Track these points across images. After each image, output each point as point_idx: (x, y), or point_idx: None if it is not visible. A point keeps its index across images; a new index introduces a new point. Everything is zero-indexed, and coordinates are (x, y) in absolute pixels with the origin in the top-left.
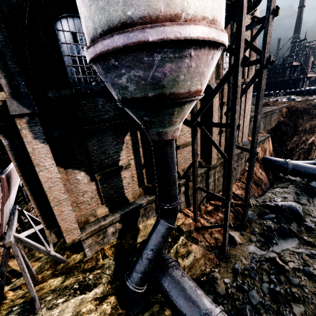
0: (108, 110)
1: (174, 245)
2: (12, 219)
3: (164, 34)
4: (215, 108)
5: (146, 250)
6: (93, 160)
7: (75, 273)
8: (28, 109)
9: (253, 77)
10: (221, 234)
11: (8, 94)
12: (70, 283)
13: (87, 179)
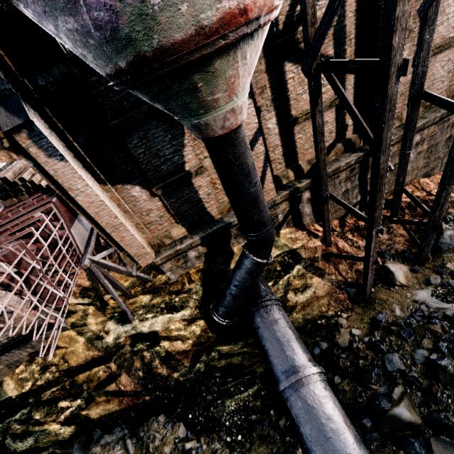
0: None
1: (284, 275)
2: (89, 239)
3: None
4: None
5: (230, 285)
6: (144, 169)
7: (162, 293)
8: (19, 118)
9: None
10: None
11: None
12: (157, 302)
13: (146, 195)
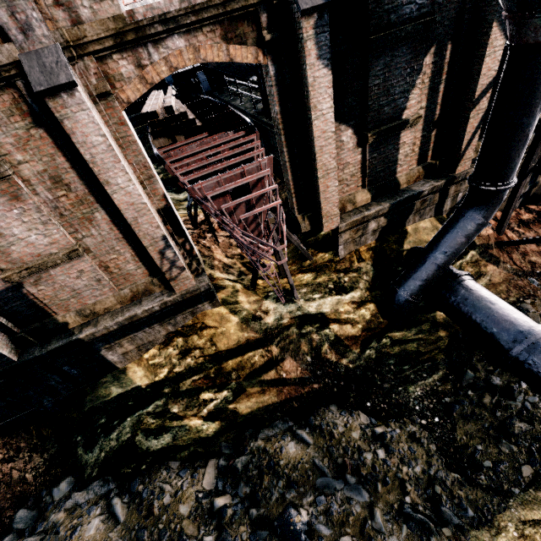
0: None
1: (456, 262)
2: None
3: None
4: None
5: (434, 253)
6: (369, 107)
7: (327, 272)
8: None
9: None
10: None
11: None
12: (323, 281)
13: (353, 142)
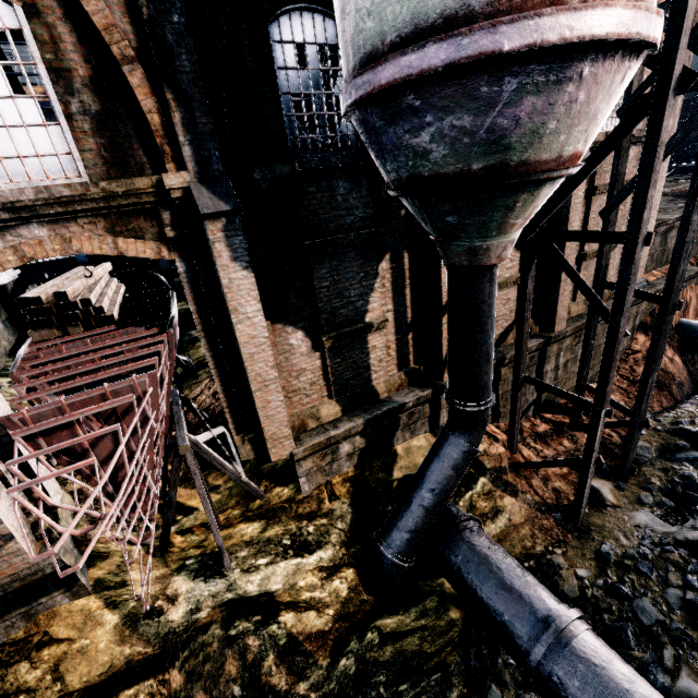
0: (353, 207)
1: (465, 493)
2: (177, 411)
3: (536, 34)
4: (576, 202)
5: (420, 490)
6: (319, 309)
7: (283, 519)
8: (226, 203)
9: (690, 122)
10: (570, 483)
11: (193, 176)
12: (276, 535)
13: (307, 346)
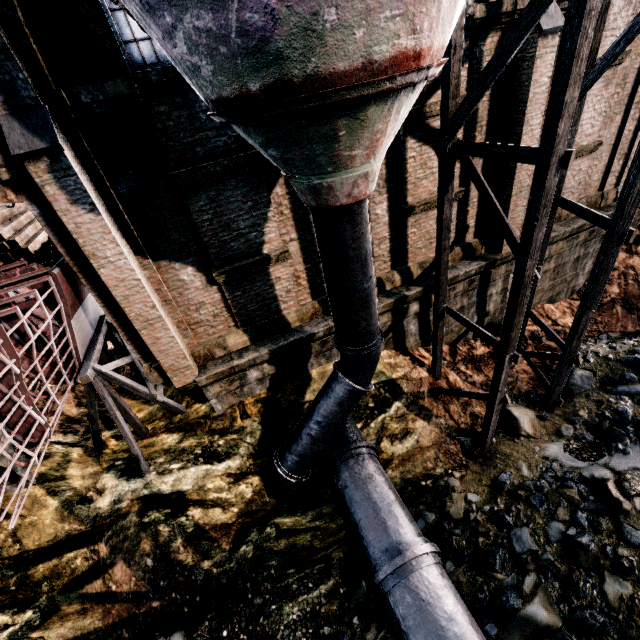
0: (224, 125)
1: (378, 415)
2: (94, 339)
3: None
4: (537, 92)
5: (309, 422)
6: (205, 244)
7: (198, 432)
8: (42, 139)
9: None
10: None
11: (1, 107)
12: (190, 446)
13: (201, 281)
